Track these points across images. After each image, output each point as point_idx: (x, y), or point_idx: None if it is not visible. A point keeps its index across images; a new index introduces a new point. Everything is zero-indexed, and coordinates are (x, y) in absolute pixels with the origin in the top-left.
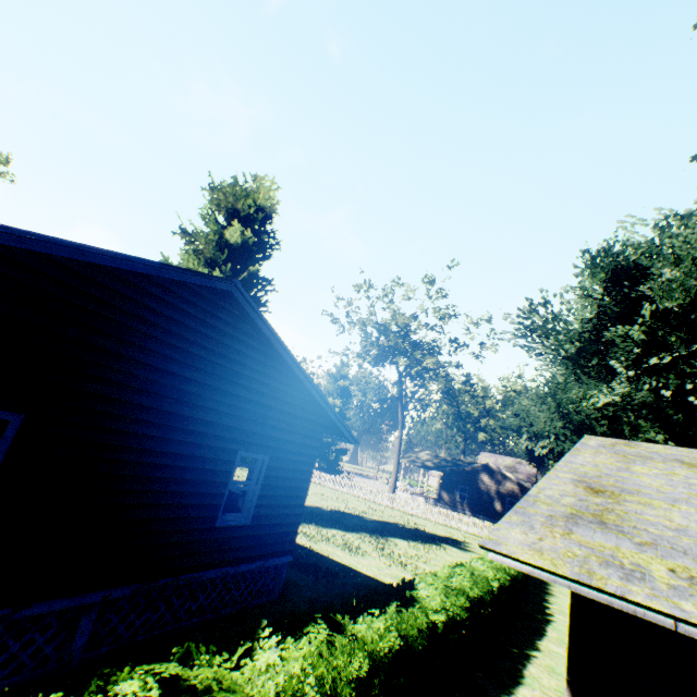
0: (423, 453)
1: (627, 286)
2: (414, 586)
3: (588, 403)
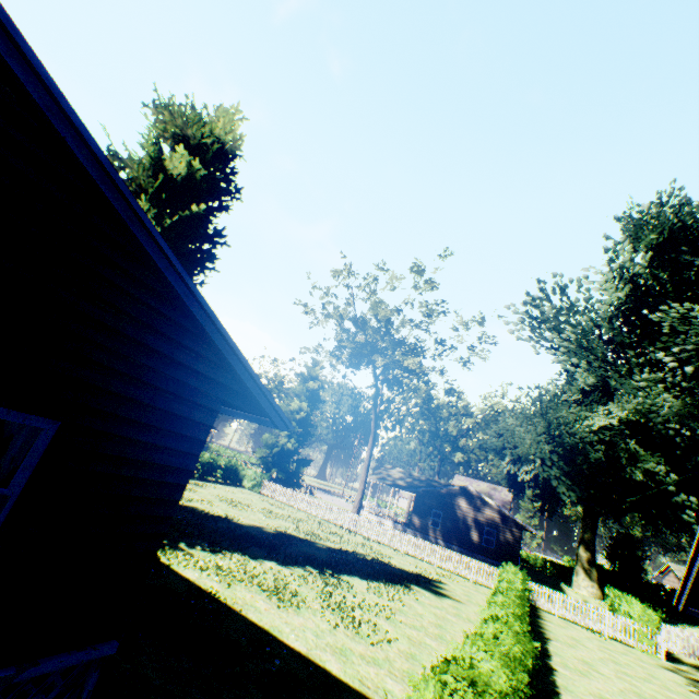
0: (395, 470)
1: (688, 253)
2: None
3: (582, 425)
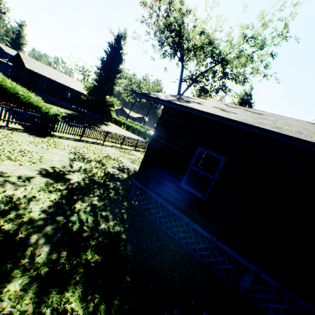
0: None
1: None
2: None
3: None
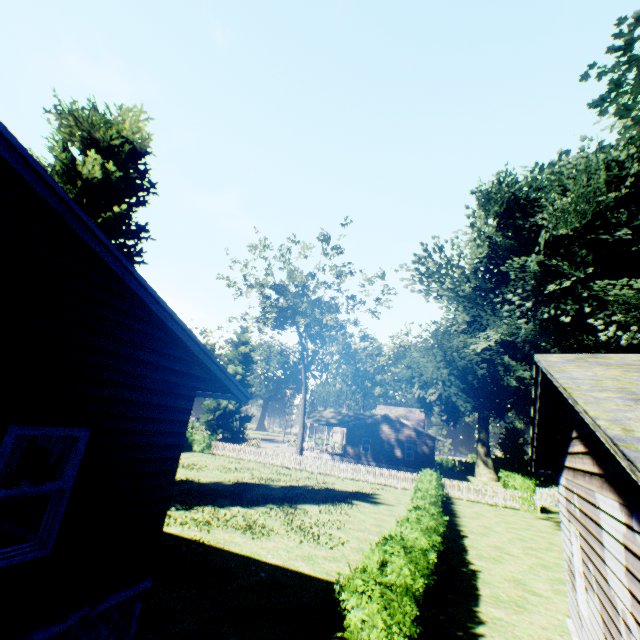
0: (327, 411)
1: (521, 219)
2: (340, 608)
3: (469, 350)
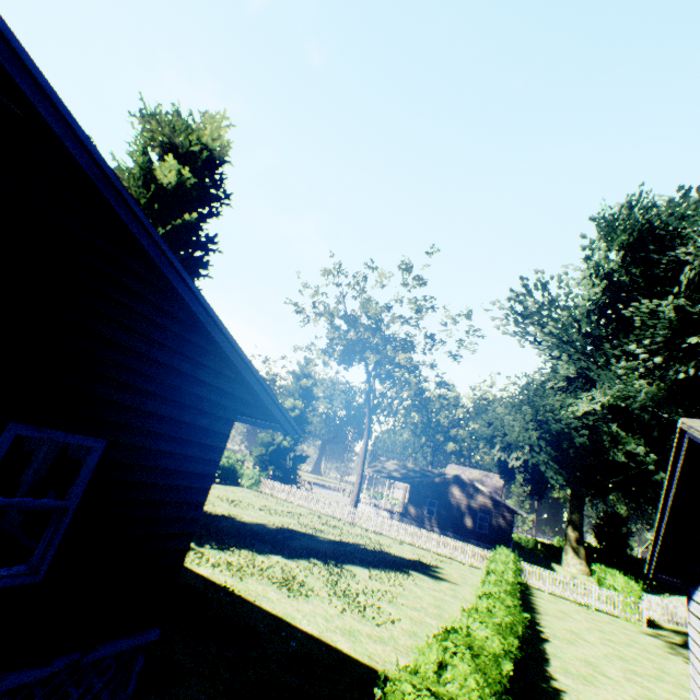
0: (389, 463)
1: (655, 252)
2: None
3: (567, 412)
